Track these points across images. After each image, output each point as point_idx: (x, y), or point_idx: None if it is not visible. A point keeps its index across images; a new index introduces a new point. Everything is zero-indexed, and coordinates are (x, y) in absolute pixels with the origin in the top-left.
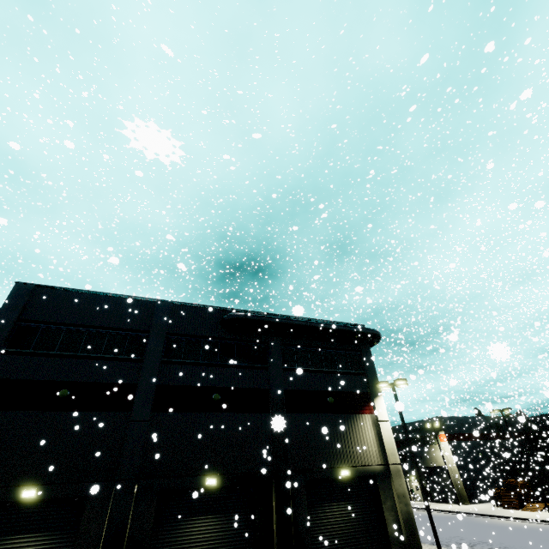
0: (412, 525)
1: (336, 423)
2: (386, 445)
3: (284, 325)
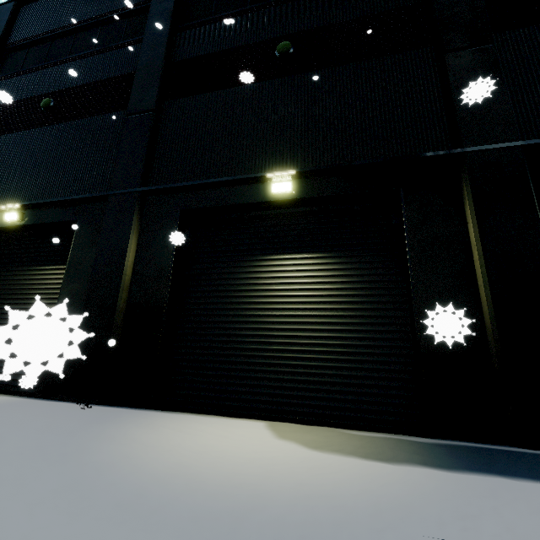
0: None
1: None
2: None
3: None
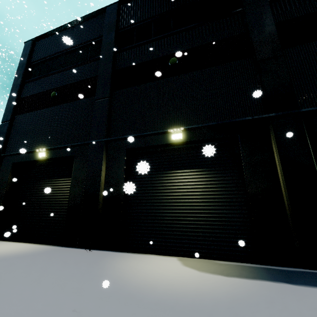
0: None
1: None
2: None
3: None
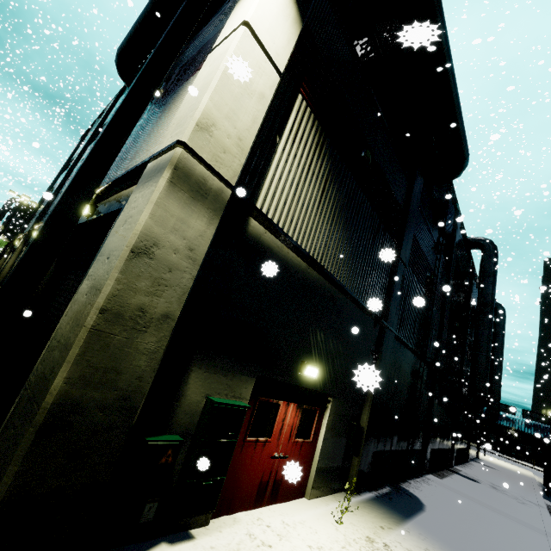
0: (51, 368)
1: (143, 126)
2: (181, 109)
3: (143, 16)
